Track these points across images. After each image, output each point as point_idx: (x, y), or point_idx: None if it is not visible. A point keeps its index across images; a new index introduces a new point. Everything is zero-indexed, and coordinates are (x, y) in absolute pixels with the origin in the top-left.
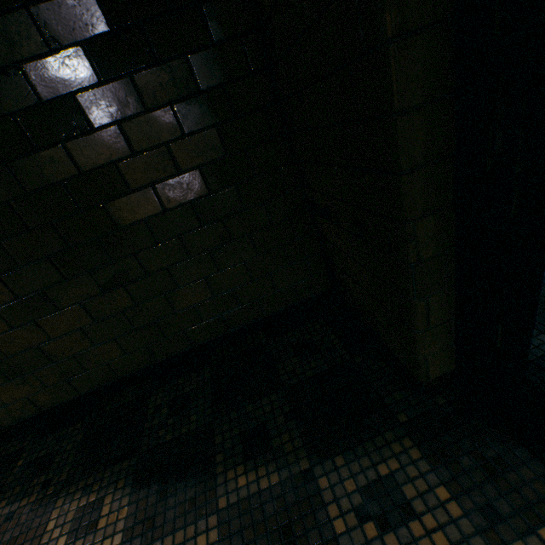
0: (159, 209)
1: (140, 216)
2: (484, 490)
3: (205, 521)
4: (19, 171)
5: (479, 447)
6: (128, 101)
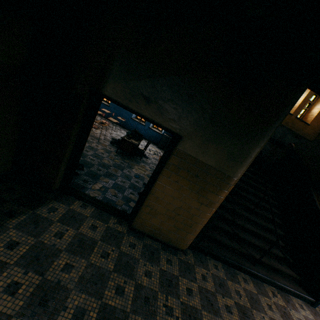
0: None
1: None
2: (67, 202)
3: (9, 231)
4: None
5: (65, 198)
6: None
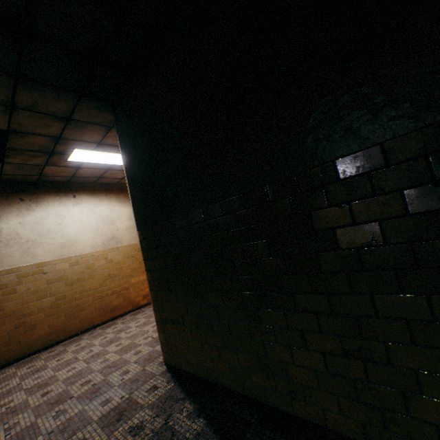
0: (426, 316)
1: (403, 315)
2: None
3: None
4: (321, 258)
5: None
6: (427, 228)
